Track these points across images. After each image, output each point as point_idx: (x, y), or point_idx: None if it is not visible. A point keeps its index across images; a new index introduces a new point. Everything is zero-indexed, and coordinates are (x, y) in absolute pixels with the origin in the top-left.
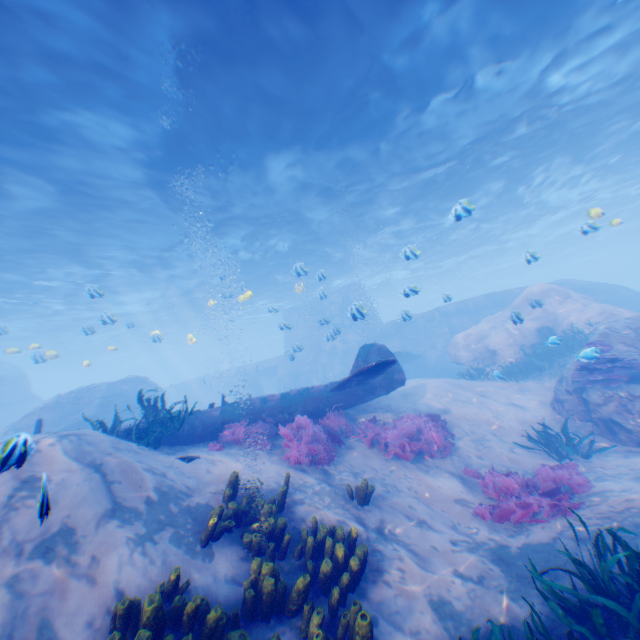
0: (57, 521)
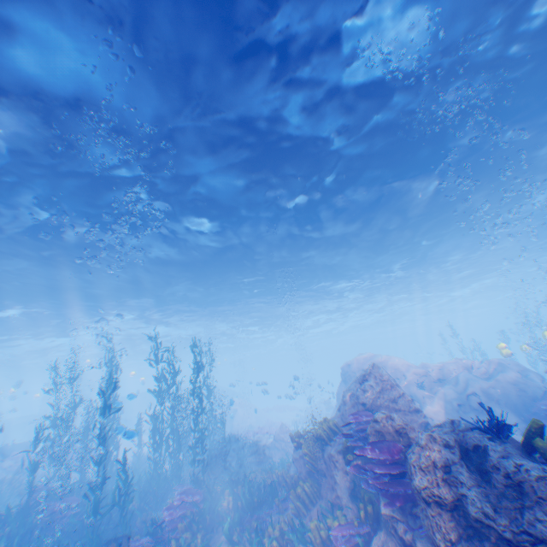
0: None
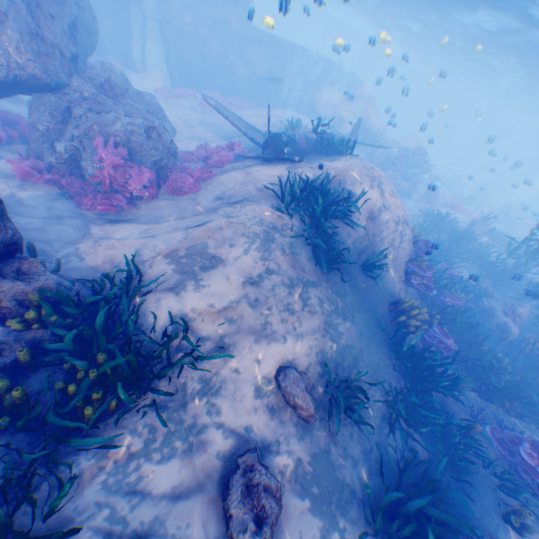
0: None
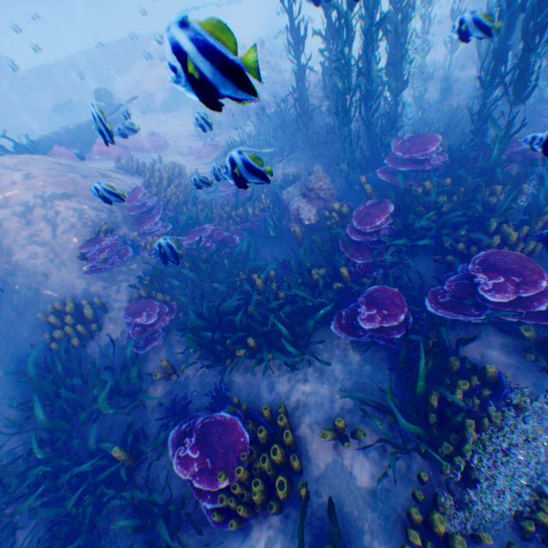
0: (95, 172)
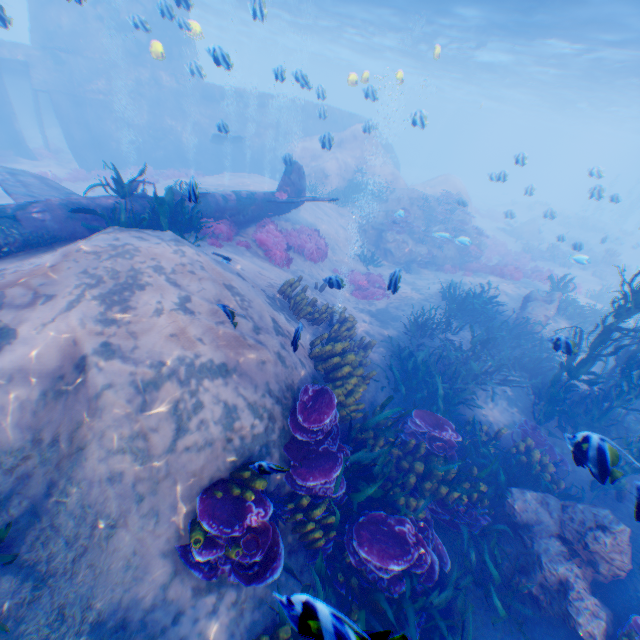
0: (268, 316)
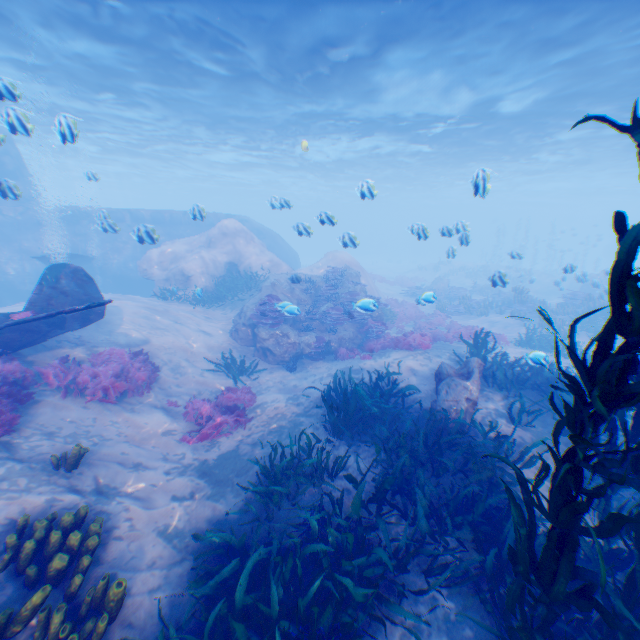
0: None
